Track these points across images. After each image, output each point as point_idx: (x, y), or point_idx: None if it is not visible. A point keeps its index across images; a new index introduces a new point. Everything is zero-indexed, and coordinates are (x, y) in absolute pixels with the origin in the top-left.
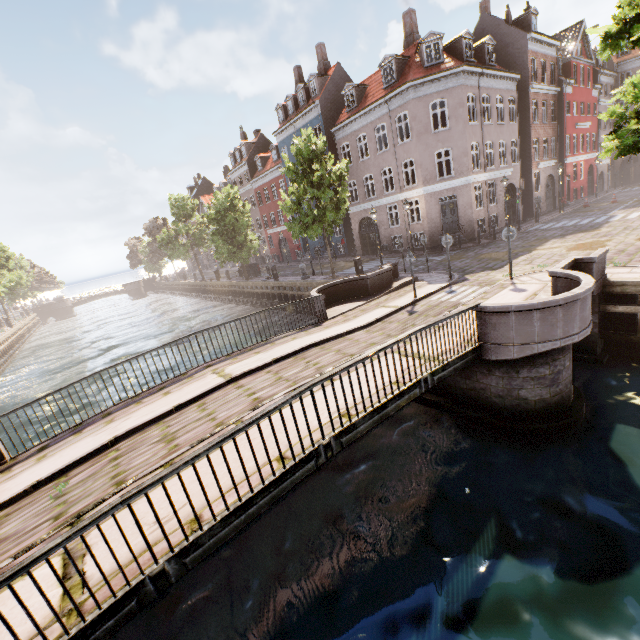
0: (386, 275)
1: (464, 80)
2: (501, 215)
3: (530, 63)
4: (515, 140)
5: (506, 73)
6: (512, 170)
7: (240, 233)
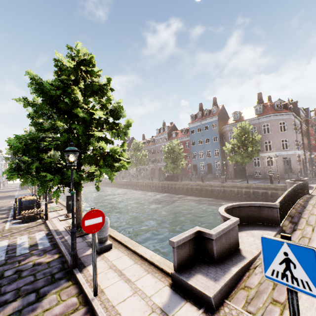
0: (307, 181)
1: (292, 116)
2: (302, 169)
3: (300, 116)
4: (301, 141)
5: (298, 118)
6: (303, 152)
7: (176, 160)
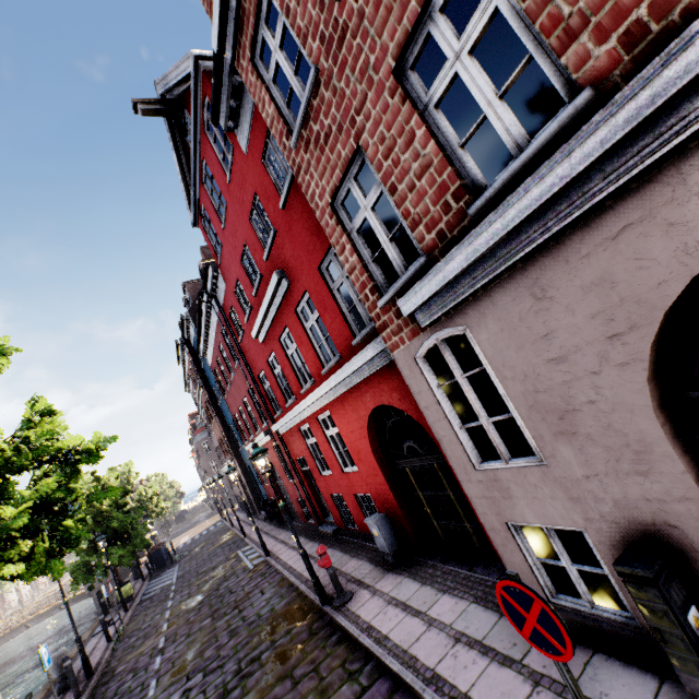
0: None
1: None
2: None
3: None
4: None
5: None
6: None
7: None
